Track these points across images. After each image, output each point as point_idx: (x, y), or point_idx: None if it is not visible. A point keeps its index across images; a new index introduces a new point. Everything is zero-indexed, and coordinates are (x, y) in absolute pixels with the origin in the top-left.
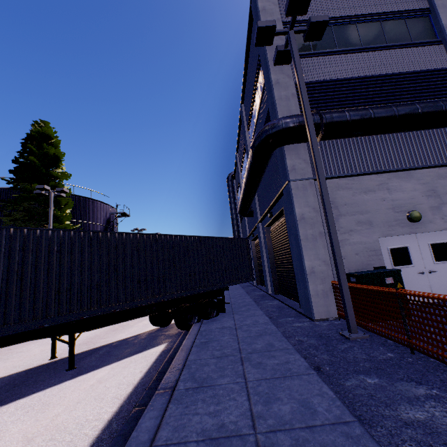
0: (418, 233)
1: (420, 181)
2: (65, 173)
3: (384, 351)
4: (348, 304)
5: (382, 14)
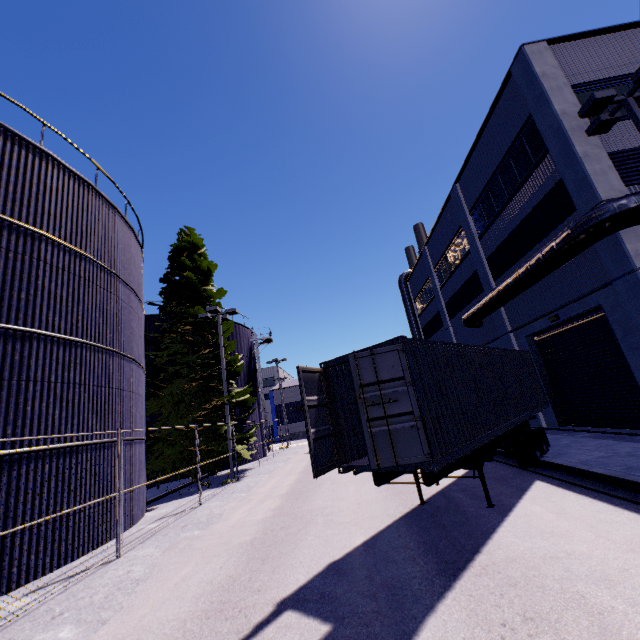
0: None
1: None
2: (220, 290)
3: None
4: None
5: None
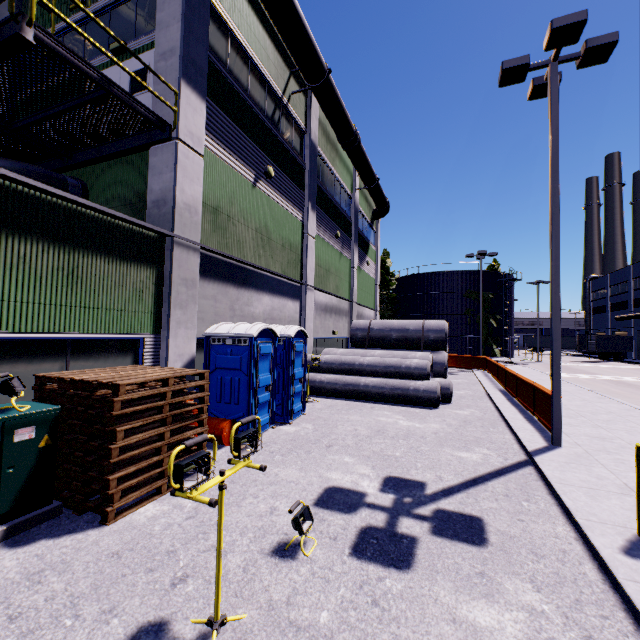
0: None
1: None
2: None
3: None
4: None
5: None
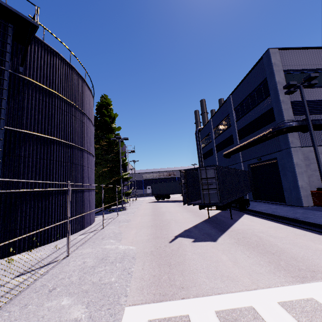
0: None
1: None
2: (119, 127)
3: None
4: None
5: None
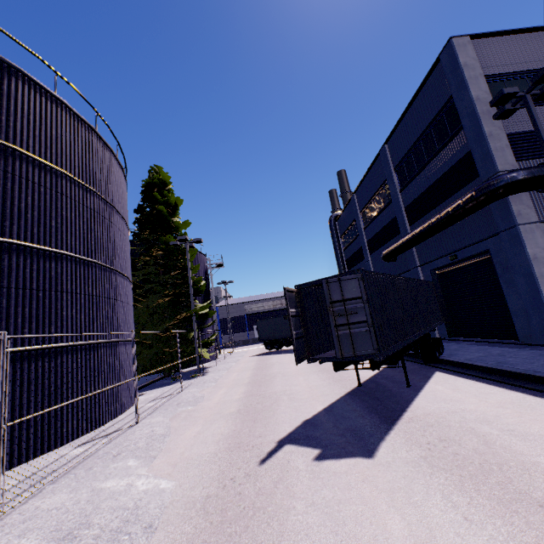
0: None
1: None
2: (186, 222)
3: None
4: None
5: None
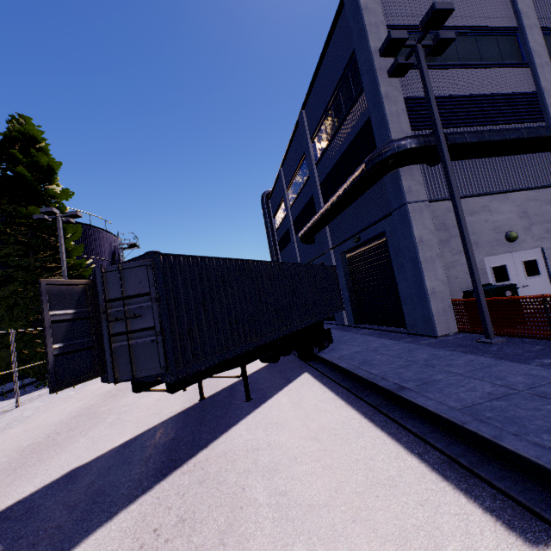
0: (513, 252)
1: (514, 204)
2: (66, 191)
3: (531, 346)
4: (486, 314)
5: (477, 28)
